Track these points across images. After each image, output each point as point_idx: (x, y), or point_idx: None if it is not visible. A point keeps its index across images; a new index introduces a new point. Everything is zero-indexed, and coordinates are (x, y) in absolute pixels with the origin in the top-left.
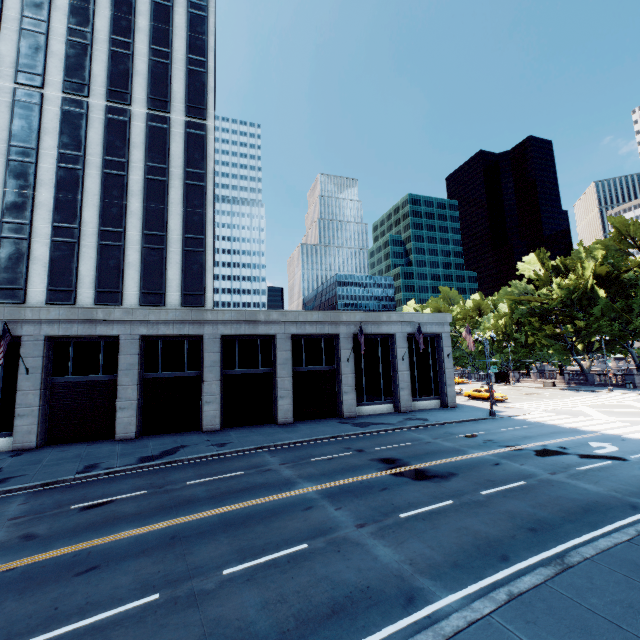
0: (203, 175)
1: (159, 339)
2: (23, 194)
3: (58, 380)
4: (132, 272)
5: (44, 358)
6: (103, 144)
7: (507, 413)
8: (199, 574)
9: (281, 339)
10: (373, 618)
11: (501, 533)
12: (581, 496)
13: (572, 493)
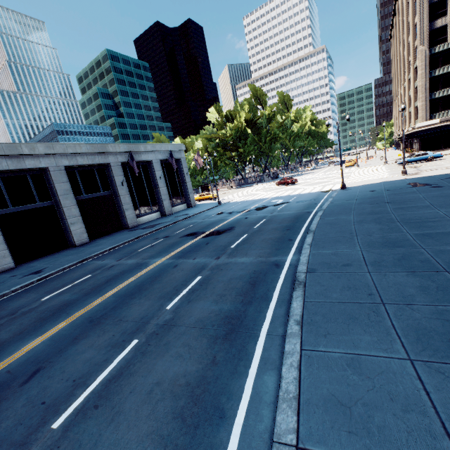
0: None
1: None
2: None
3: None
4: None
5: None
6: None
7: (225, 201)
8: (150, 318)
9: (55, 172)
10: (272, 276)
11: (279, 235)
12: (290, 215)
13: (286, 216)
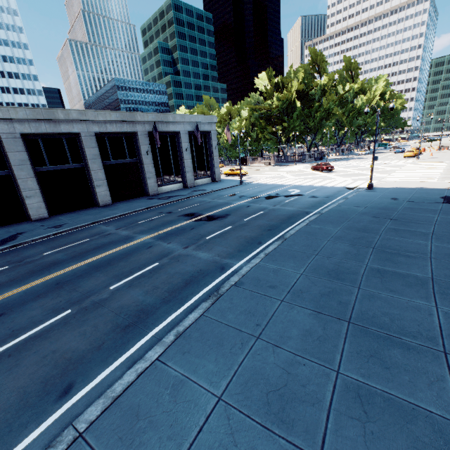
0: None
1: None
2: None
3: None
4: None
5: None
6: None
7: (249, 181)
8: (93, 294)
9: (86, 137)
10: (208, 280)
11: (256, 234)
12: (287, 213)
13: (283, 212)
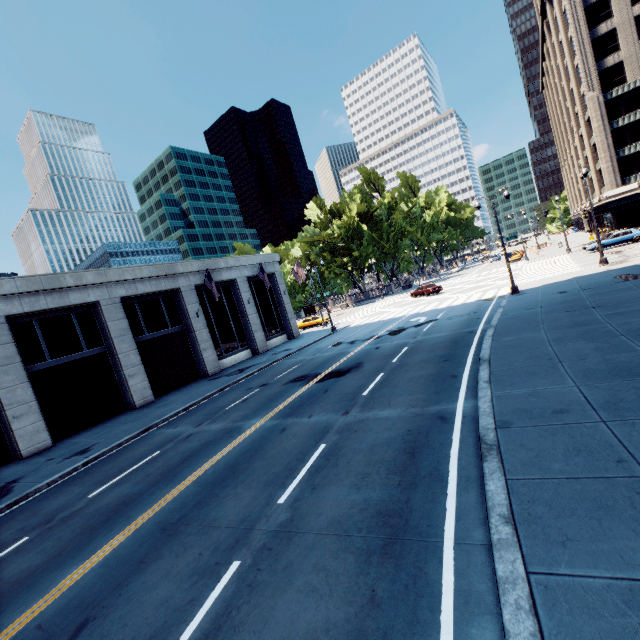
0: None
1: None
2: None
3: None
4: None
5: None
6: None
7: (341, 327)
8: (256, 521)
9: (108, 306)
10: (439, 438)
11: (434, 369)
12: (443, 339)
13: (437, 340)
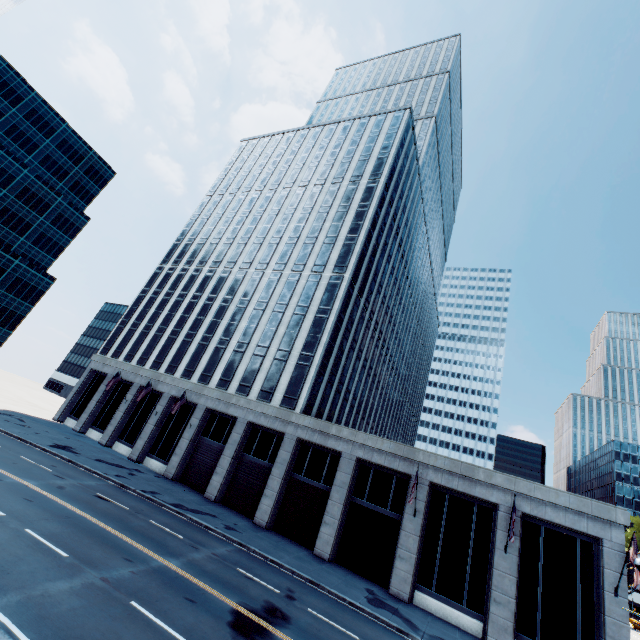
0: (329, 310)
1: (261, 428)
2: (234, 324)
3: (202, 439)
4: (262, 375)
5: (201, 421)
6: (280, 295)
7: None
8: (25, 523)
9: (345, 459)
10: None
11: None
12: None
13: None
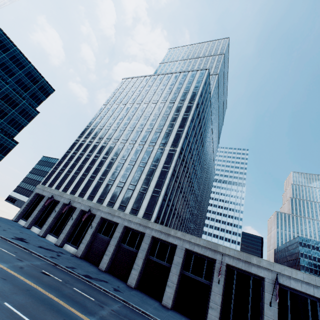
0: (169, 167)
1: (131, 229)
2: (117, 172)
3: (98, 234)
4: (132, 200)
5: (97, 224)
6: (142, 157)
7: None
8: (3, 297)
9: (179, 249)
10: None
11: None
12: None
13: None
